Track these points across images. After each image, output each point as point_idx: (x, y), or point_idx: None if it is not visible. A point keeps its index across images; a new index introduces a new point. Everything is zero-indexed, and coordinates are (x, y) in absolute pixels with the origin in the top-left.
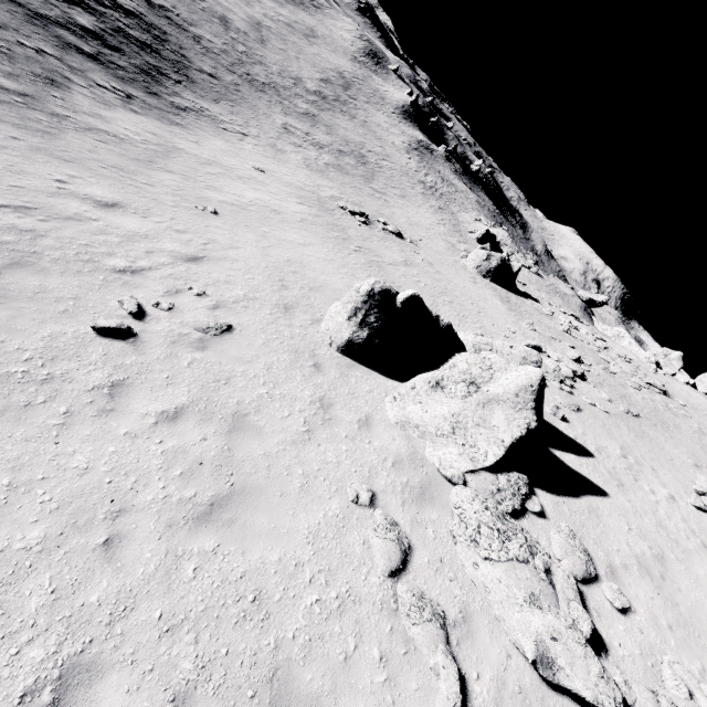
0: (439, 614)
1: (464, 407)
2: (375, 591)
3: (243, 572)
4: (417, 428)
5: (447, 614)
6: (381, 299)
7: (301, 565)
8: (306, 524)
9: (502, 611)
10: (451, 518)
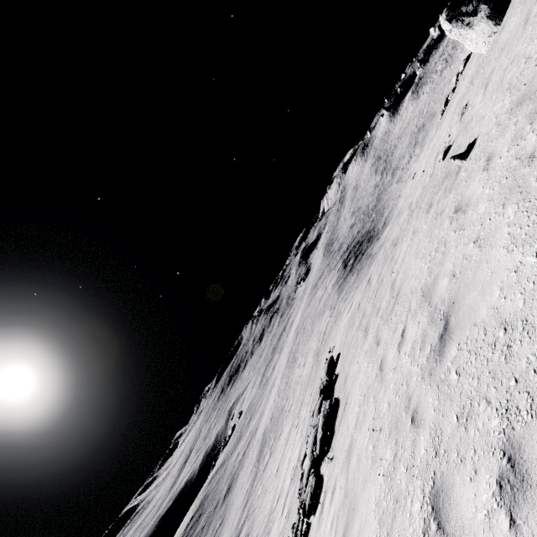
0: None
1: None
2: None
3: None
4: None
5: None
6: (453, 9)
7: None
8: None
9: None
10: None
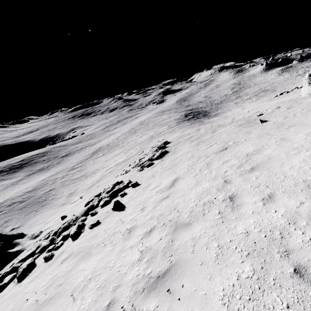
0: None
1: None
2: None
3: None
4: None
5: None
6: None
7: None
8: None
9: None
10: None
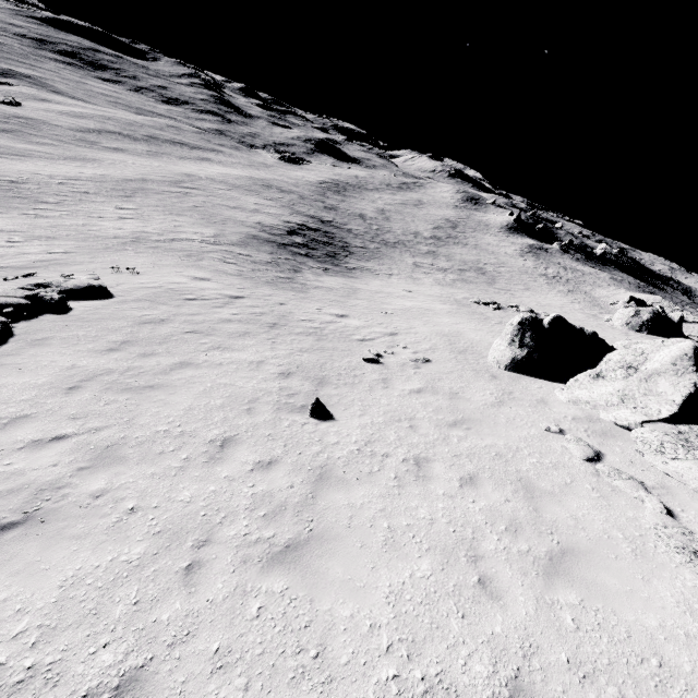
0: (635, 479)
1: (627, 384)
2: (578, 465)
3: (485, 445)
4: (587, 403)
5: (645, 483)
6: (531, 324)
7: (519, 448)
8: (516, 435)
9: (697, 483)
10: (634, 445)
